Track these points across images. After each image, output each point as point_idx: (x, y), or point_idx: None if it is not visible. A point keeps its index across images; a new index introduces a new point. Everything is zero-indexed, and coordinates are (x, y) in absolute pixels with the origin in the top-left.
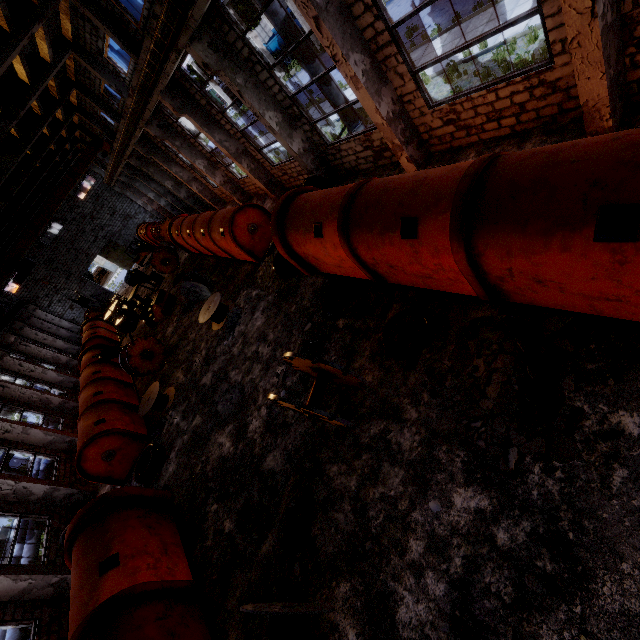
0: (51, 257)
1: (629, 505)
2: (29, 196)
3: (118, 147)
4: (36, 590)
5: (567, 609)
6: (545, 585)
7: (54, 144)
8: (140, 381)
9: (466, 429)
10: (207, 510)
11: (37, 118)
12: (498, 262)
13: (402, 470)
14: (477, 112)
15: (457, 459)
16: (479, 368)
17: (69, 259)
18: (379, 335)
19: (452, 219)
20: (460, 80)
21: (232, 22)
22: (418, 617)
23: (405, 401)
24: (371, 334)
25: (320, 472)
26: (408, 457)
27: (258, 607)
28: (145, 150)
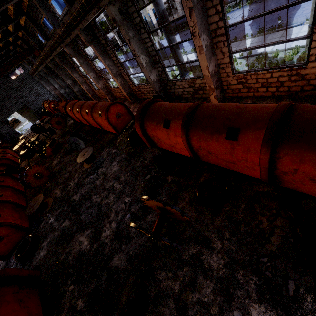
0: None
1: None
2: None
3: (43, 55)
4: None
5: None
6: None
7: (3, 43)
8: (29, 190)
9: (257, 262)
10: (65, 289)
11: None
12: (290, 164)
13: (212, 283)
14: (257, 81)
15: (251, 282)
16: (263, 222)
17: None
18: (195, 190)
19: (266, 134)
20: (237, 66)
21: (134, 1)
22: None
23: (213, 235)
24: (189, 188)
25: (152, 275)
26: (216, 274)
27: None
28: (60, 60)
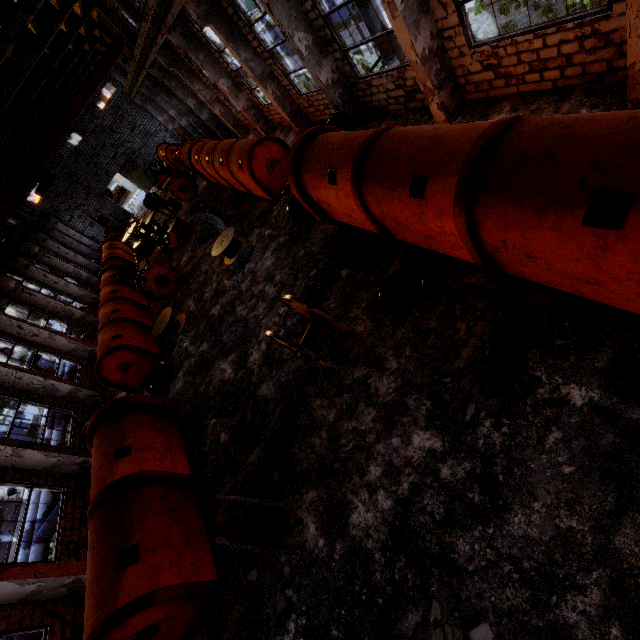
0: (71, 170)
1: (554, 460)
2: (48, 101)
3: (139, 54)
4: (64, 466)
5: (482, 529)
6: (470, 511)
7: (72, 43)
8: (155, 305)
9: (436, 383)
10: (207, 423)
11: (54, 12)
12: (494, 233)
13: (375, 410)
14: (520, 59)
15: (423, 407)
16: (460, 331)
17: (89, 174)
18: (377, 289)
19: (459, 183)
20: (518, 12)
21: None
22: (366, 522)
23: (389, 352)
24: (370, 287)
25: (305, 404)
26: (382, 400)
27: (240, 498)
28: (167, 61)
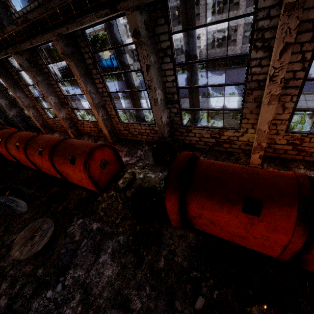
0: None
1: None
2: None
3: None
4: None
5: None
6: None
7: None
8: None
9: None
10: None
11: None
12: None
13: None
14: None
15: None
16: None
17: None
18: None
19: None
20: None
21: (170, 20)
22: None
23: None
24: None
25: None
26: None
27: None
28: None
